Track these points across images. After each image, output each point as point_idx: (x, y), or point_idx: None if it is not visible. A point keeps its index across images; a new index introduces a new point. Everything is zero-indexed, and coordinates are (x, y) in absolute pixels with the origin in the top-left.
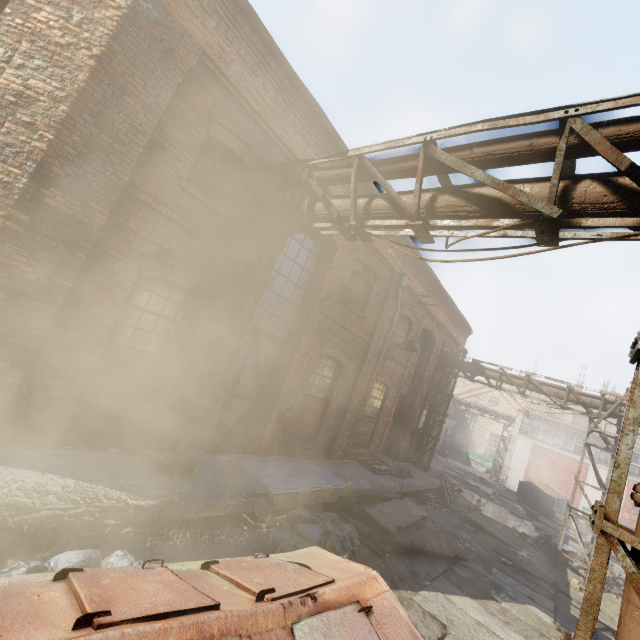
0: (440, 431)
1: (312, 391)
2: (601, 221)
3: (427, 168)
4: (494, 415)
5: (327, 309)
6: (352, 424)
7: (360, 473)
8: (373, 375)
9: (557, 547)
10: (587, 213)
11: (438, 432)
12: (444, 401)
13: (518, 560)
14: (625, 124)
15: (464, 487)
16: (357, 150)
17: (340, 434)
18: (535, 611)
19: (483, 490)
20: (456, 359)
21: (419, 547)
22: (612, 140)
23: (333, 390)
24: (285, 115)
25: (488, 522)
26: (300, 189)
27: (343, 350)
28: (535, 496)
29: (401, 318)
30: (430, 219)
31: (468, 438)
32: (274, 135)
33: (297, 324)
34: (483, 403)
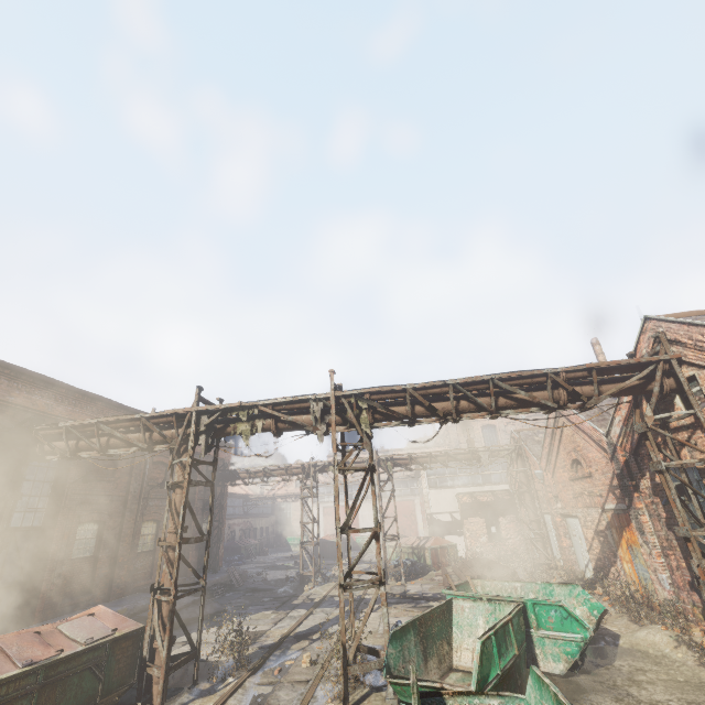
0: (221, 534)
1: (79, 554)
2: (160, 446)
3: (101, 430)
4: (294, 497)
5: (78, 488)
6: (126, 564)
7: (140, 598)
8: (137, 518)
9: (300, 572)
10: (159, 442)
11: (219, 536)
12: (219, 509)
13: (276, 595)
14: (156, 419)
15: (267, 570)
16: (63, 423)
17: (116, 577)
18: (264, 613)
19: (287, 564)
20: (220, 473)
21: (185, 618)
22: (155, 423)
23: (100, 545)
24: (10, 387)
25: (266, 583)
26: (32, 441)
27: (101, 512)
28: (326, 547)
29: (156, 464)
30: (109, 448)
31: (289, 526)
32: (3, 401)
33: (52, 510)
34: (292, 489)
